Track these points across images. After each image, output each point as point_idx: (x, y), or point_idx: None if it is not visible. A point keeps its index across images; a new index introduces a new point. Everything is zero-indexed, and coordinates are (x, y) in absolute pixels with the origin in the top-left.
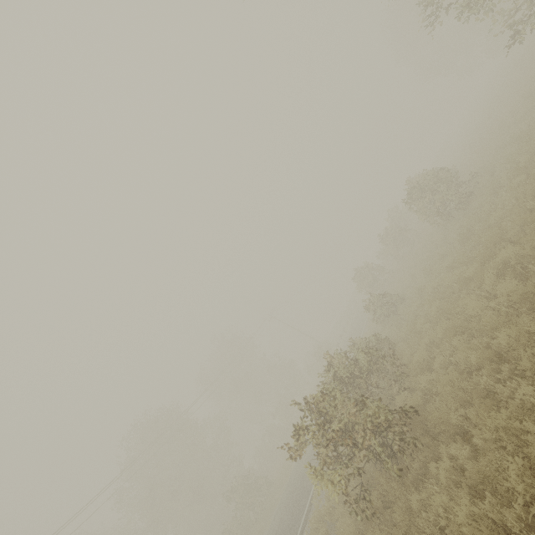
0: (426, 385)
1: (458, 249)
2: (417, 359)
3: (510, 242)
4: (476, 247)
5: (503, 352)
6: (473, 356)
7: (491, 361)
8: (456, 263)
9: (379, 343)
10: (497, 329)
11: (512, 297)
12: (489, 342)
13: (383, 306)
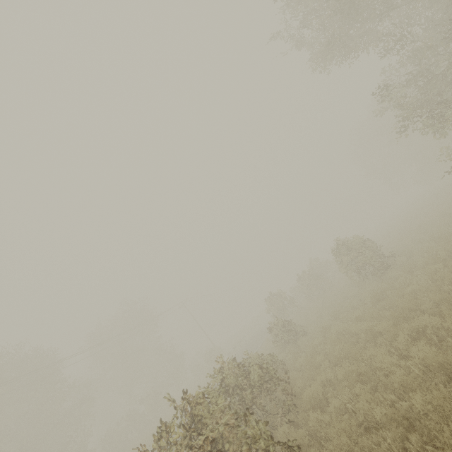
0: (316, 425)
1: (369, 305)
2: (311, 393)
3: (423, 313)
4: (386, 308)
5: (412, 418)
6: (378, 411)
7: (397, 423)
8: (366, 316)
9: (275, 364)
10: (410, 391)
11: (430, 362)
12: (395, 401)
13: (286, 331)
